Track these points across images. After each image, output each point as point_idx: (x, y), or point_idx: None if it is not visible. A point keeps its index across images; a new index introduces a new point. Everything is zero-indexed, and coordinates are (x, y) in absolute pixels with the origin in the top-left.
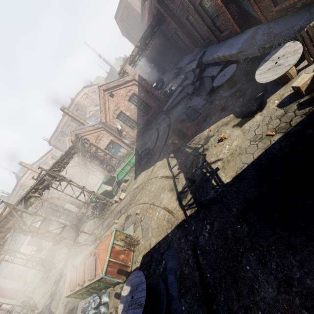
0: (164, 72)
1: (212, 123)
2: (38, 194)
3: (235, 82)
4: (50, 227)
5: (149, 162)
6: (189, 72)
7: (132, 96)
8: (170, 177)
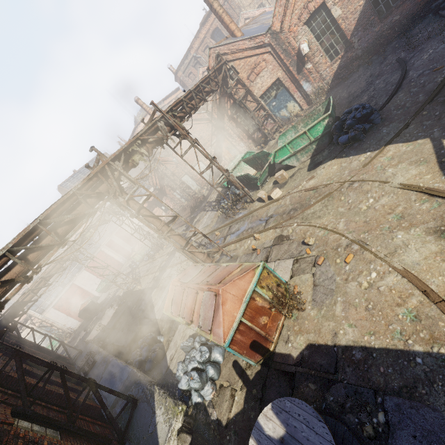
0: None
1: None
2: (146, 150)
3: None
4: (163, 199)
5: (361, 141)
6: None
7: None
8: None
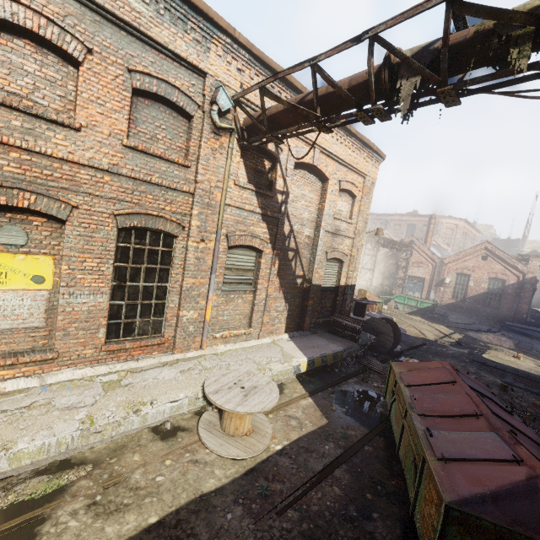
0: None
1: (527, 355)
2: (365, 239)
3: None
4: None
5: (435, 321)
6: None
7: (499, 280)
8: (445, 333)
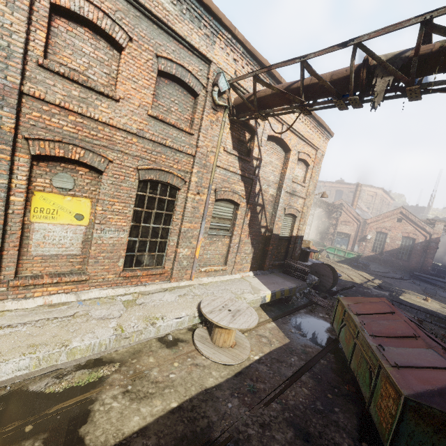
0: None
1: (433, 299)
2: None
3: None
4: None
5: (359, 268)
6: None
7: (410, 238)
8: (368, 279)
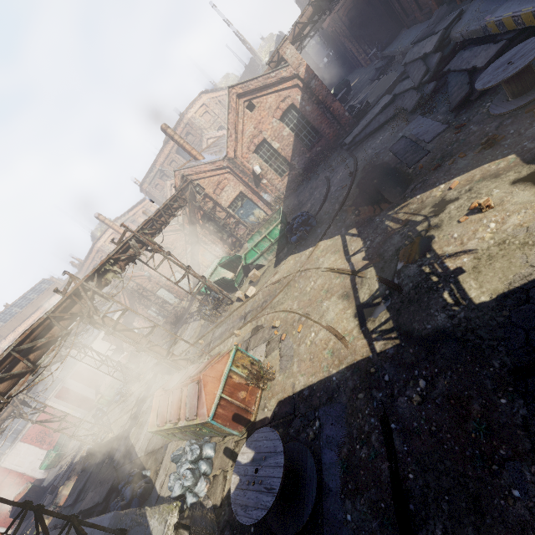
0: (352, 69)
1: (457, 172)
2: (119, 267)
3: (534, 81)
4: (136, 320)
5: (306, 240)
6: (413, 62)
7: (288, 110)
8: (346, 272)
